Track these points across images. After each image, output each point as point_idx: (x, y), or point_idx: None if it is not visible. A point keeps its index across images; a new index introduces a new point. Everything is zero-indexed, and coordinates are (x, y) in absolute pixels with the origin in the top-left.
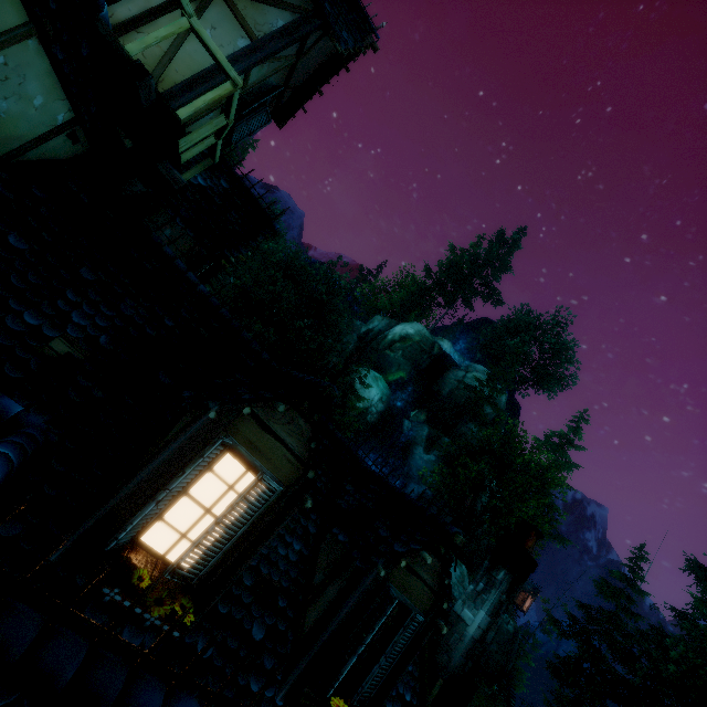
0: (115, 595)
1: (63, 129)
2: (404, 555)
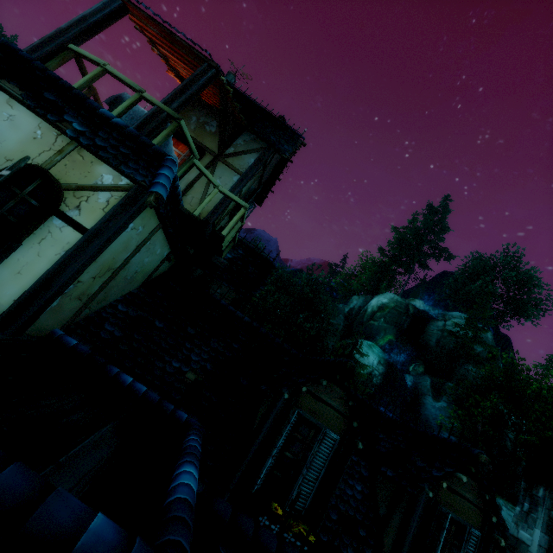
0: (265, 521)
1: (166, 258)
2: (443, 477)
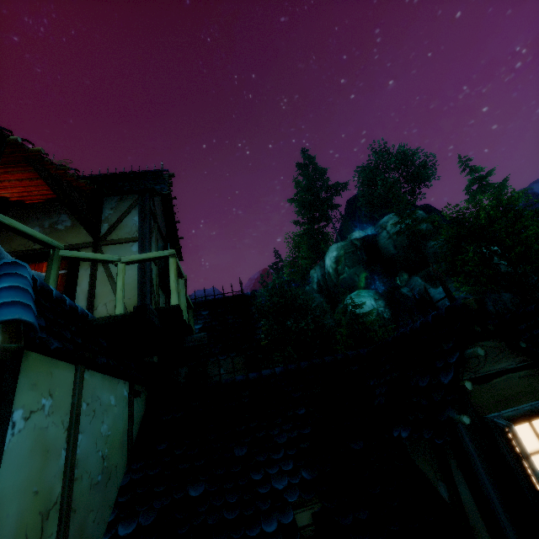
0: None
1: (132, 397)
2: None
